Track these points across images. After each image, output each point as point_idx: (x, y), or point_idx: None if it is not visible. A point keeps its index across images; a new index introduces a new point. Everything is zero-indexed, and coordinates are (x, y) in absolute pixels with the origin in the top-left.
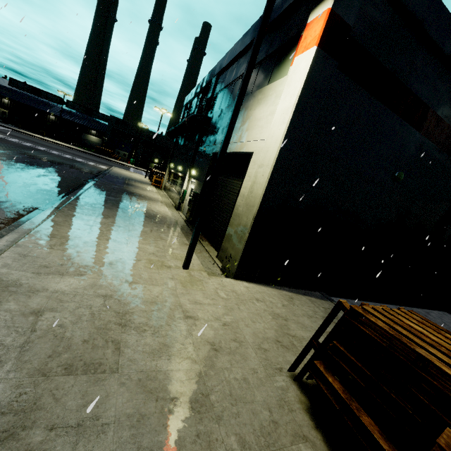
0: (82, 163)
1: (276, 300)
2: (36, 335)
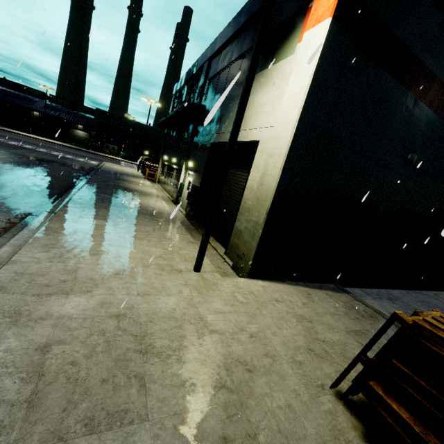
0: (72, 159)
1: (295, 298)
2: (45, 380)
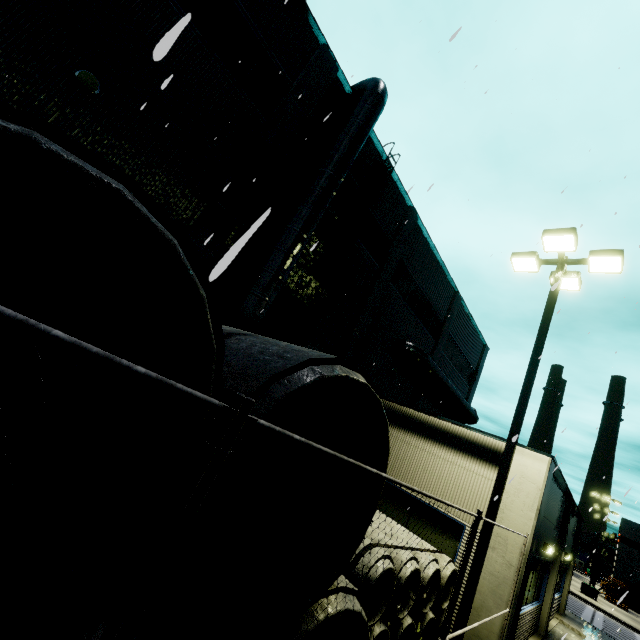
0: None
1: None
2: None
